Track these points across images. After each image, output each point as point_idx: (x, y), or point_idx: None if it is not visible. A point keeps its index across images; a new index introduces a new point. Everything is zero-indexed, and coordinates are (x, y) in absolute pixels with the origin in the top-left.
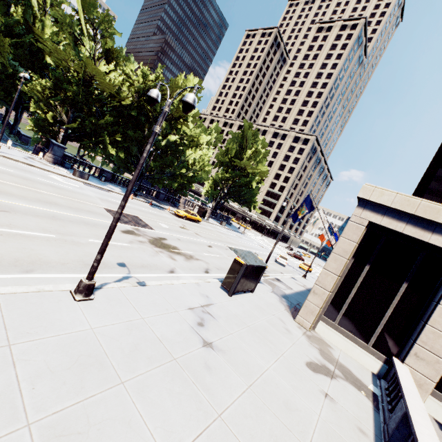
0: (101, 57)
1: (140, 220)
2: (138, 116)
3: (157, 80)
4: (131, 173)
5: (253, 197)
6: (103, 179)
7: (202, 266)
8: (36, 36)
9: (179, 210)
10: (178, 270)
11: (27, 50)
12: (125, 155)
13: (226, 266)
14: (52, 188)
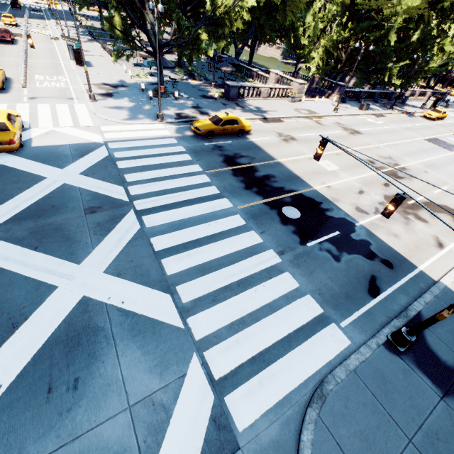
0: None
1: (444, 142)
2: (405, 21)
3: None
4: (369, 82)
5: None
6: (362, 101)
7: None
8: None
9: (430, 113)
10: None
11: None
12: None
13: None
14: (395, 135)
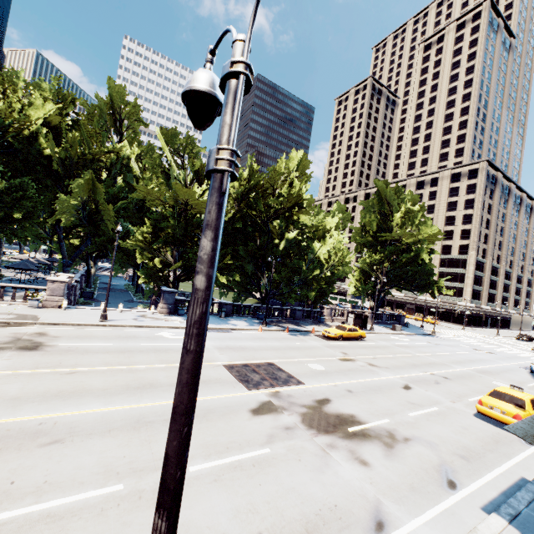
0: (193, 182)
1: (278, 370)
2: (244, 226)
3: (253, 175)
4: (254, 296)
5: (431, 275)
6: (223, 314)
7: (428, 461)
8: (140, 193)
9: (329, 329)
10: (389, 507)
11: (135, 210)
12: (242, 276)
13: (471, 437)
14: (155, 355)
